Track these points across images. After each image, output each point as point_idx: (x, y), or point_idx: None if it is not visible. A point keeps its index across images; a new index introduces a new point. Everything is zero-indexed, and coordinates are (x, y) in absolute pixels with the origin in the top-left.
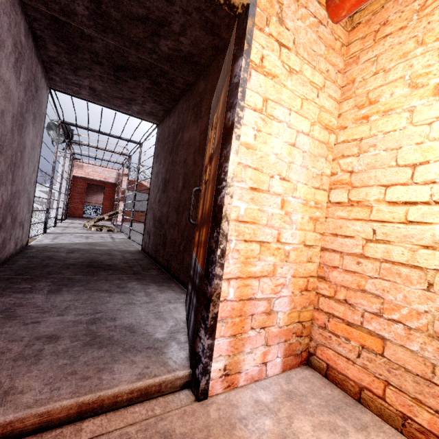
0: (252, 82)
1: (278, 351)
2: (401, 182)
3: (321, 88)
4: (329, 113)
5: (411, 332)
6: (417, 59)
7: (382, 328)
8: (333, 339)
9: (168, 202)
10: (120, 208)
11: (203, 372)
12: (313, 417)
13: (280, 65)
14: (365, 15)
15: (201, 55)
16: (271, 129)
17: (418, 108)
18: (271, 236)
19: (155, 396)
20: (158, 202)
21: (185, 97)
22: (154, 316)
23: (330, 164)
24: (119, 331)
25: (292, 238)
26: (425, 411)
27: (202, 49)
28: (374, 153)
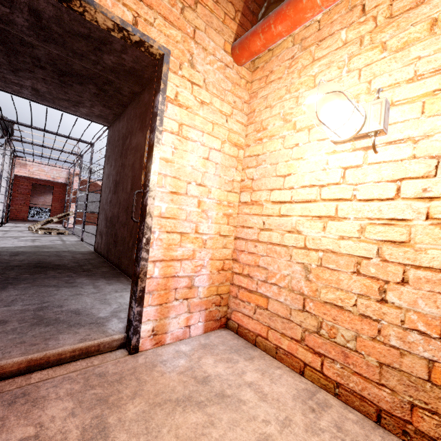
0: (169, 112)
1: (200, 317)
2: (278, 188)
3: (230, 115)
4: (238, 134)
5: (281, 290)
6: (287, 102)
7: (267, 291)
8: (241, 305)
9: (118, 202)
10: (72, 209)
11: (134, 332)
12: (217, 356)
13: (193, 99)
14: (261, 62)
15: (143, 70)
16: (187, 147)
17: (287, 136)
18: (190, 228)
19: (95, 354)
20: (110, 203)
21: (133, 105)
22: (100, 302)
23: (241, 173)
24: (65, 314)
25: (209, 230)
26: (287, 340)
27: (144, 66)
28: (264, 166)
